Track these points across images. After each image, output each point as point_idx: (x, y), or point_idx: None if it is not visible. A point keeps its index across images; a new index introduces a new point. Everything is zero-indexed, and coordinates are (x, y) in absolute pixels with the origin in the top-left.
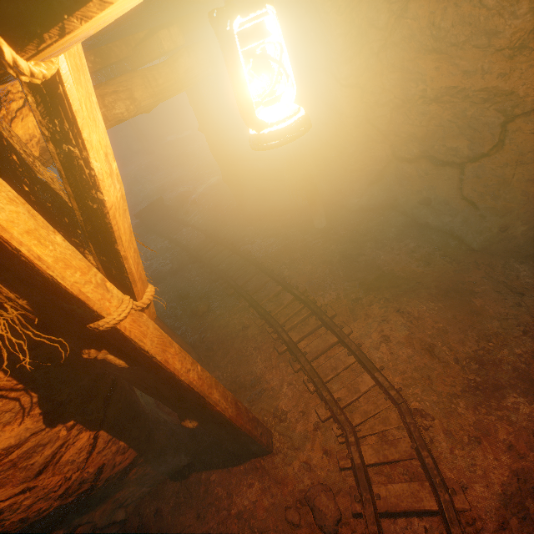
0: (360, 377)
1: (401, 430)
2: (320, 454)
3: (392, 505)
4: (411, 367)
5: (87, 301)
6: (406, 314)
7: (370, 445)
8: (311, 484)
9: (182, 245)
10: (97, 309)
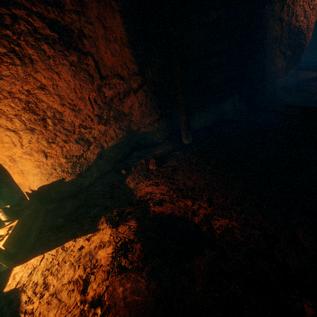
0: None
1: None
2: None
3: None
4: None
5: None
6: None
7: None
8: None
9: None
10: None
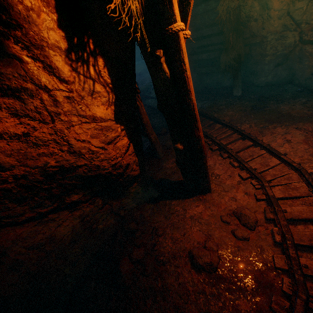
0: (270, 159)
1: (301, 183)
2: (242, 194)
3: (295, 215)
4: (307, 154)
5: (174, 4)
6: (302, 130)
7: (278, 189)
8: (236, 208)
9: (149, 106)
10: (176, 13)
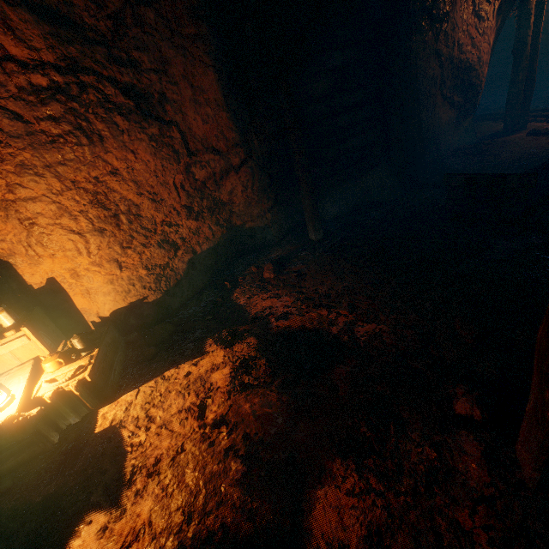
0: None
1: None
2: None
3: None
4: None
5: None
6: None
7: None
8: None
9: None
10: None
